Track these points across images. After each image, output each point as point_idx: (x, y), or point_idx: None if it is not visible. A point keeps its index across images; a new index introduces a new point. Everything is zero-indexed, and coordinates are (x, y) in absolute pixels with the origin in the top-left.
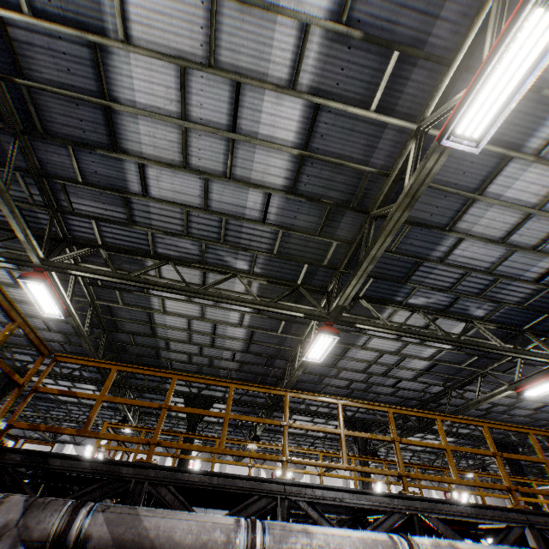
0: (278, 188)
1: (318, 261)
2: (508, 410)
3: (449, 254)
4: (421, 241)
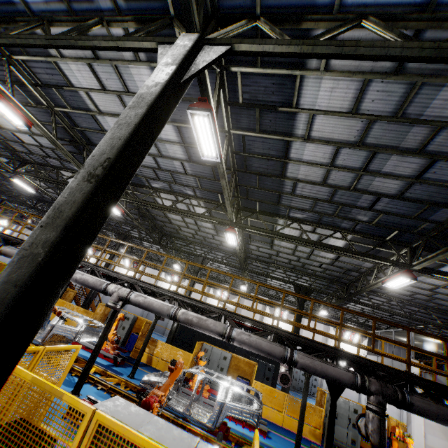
0: None
1: None
2: (303, 265)
3: None
4: None
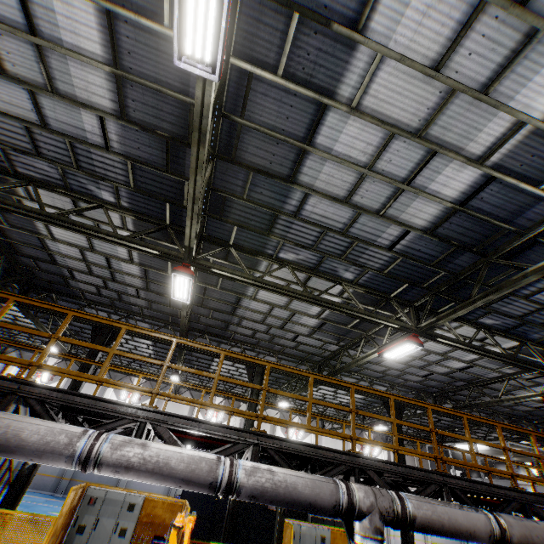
0: (109, 111)
1: (180, 201)
2: (401, 375)
3: (299, 209)
4: (271, 191)
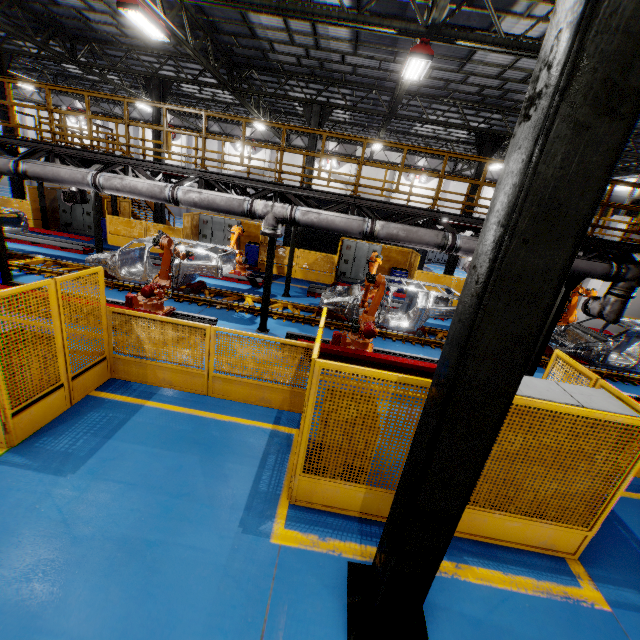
0: None
1: None
2: (503, 95)
3: None
4: None
